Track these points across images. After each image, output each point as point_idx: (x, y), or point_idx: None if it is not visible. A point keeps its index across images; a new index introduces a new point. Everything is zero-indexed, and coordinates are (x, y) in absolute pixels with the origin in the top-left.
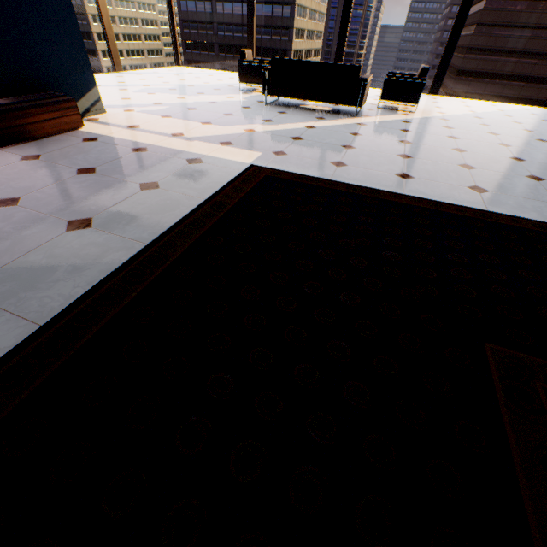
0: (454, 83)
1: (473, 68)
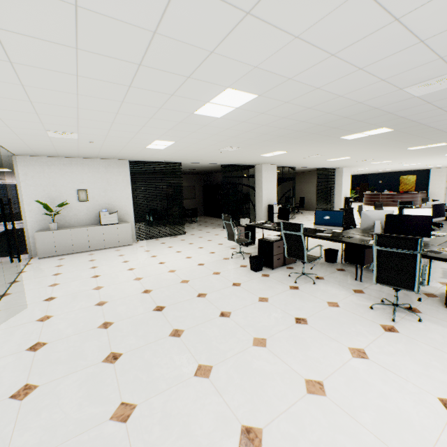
0: None
1: None
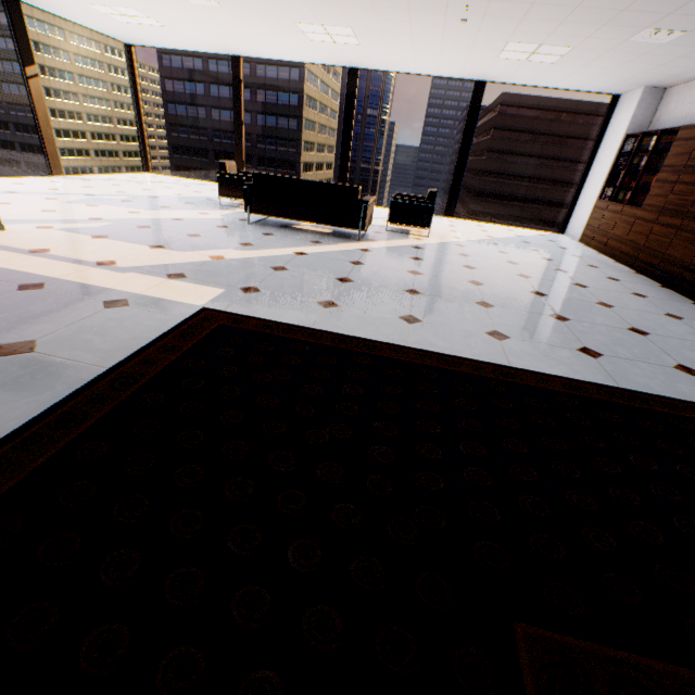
0: (474, 203)
1: (491, 190)
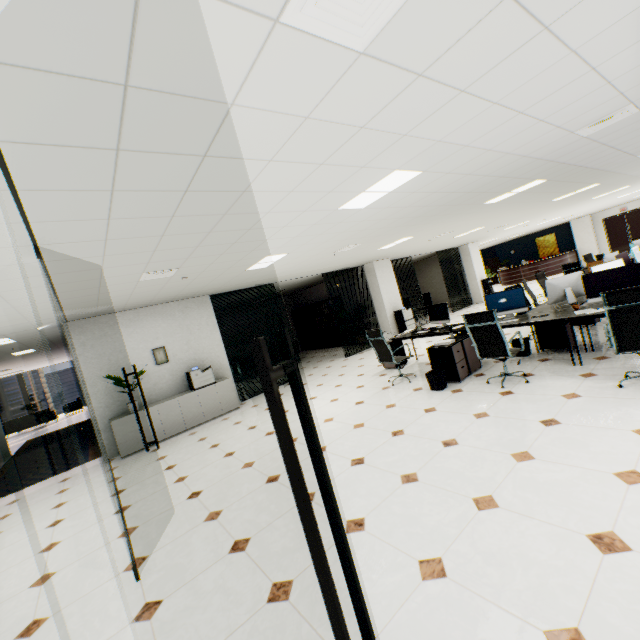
0: None
1: None
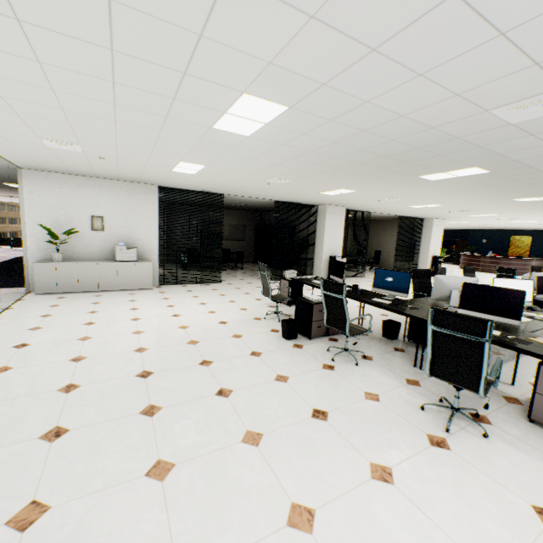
0: None
1: None
